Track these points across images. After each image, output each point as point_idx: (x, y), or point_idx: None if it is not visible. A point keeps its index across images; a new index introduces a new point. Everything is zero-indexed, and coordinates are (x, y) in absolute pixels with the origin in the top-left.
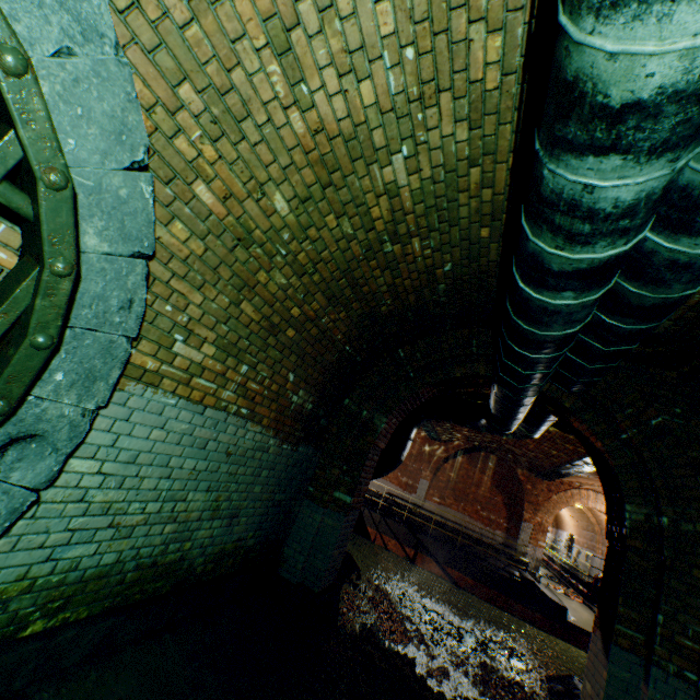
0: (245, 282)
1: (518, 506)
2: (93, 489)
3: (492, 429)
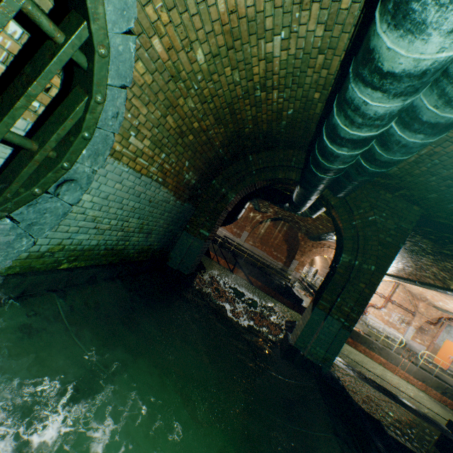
0: (171, 104)
1: (294, 252)
2: (88, 209)
3: (291, 210)
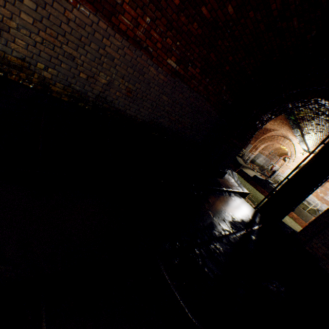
0: None
1: (251, 139)
2: None
3: None
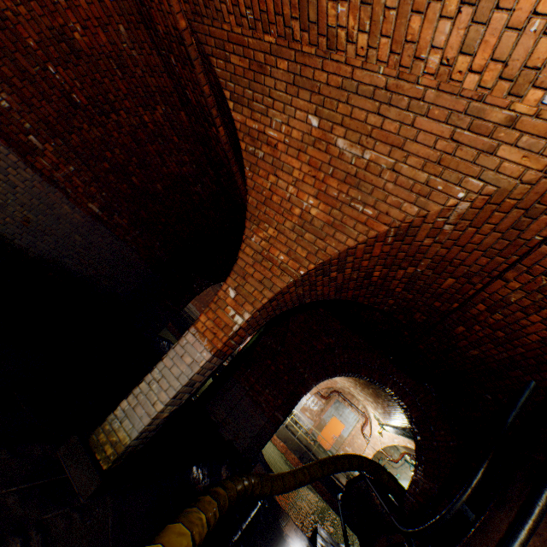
0: None
1: None
2: None
3: None
